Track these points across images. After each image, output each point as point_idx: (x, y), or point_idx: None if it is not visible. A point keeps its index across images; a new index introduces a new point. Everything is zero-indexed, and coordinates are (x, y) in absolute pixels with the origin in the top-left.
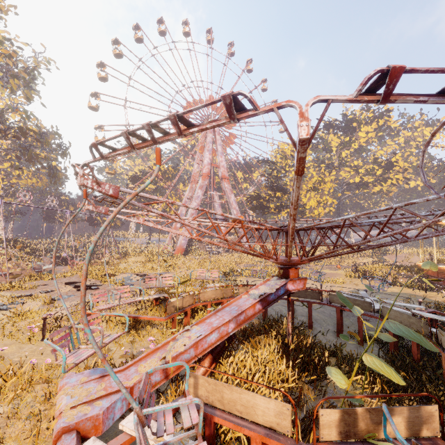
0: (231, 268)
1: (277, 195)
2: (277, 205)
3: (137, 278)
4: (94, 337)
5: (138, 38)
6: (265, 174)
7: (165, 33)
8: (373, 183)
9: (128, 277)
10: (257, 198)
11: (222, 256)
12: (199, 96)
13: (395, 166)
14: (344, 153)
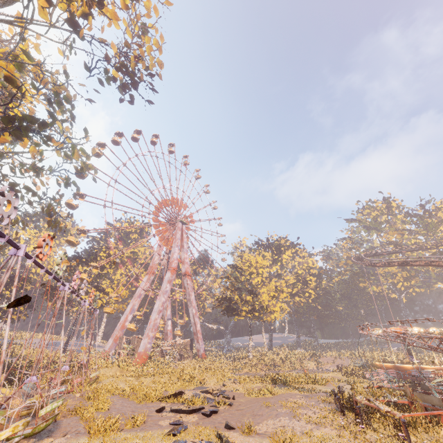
0: (290, 375)
1: (249, 298)
2: (251, 308)
3: (209, 395)
4: (423, 439)
5: (135, 140)
6: (231, 277)
7: (155, 144)
8: (298, 295)
9: (198, 394)
10: (228, 299)
11: (184, 364)
12: (172, 198)
13: (308, 283)
14: (275, 267)
